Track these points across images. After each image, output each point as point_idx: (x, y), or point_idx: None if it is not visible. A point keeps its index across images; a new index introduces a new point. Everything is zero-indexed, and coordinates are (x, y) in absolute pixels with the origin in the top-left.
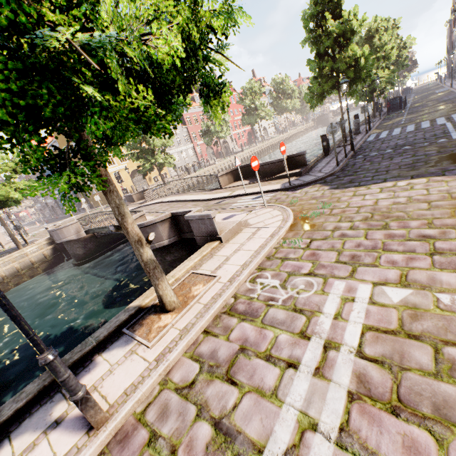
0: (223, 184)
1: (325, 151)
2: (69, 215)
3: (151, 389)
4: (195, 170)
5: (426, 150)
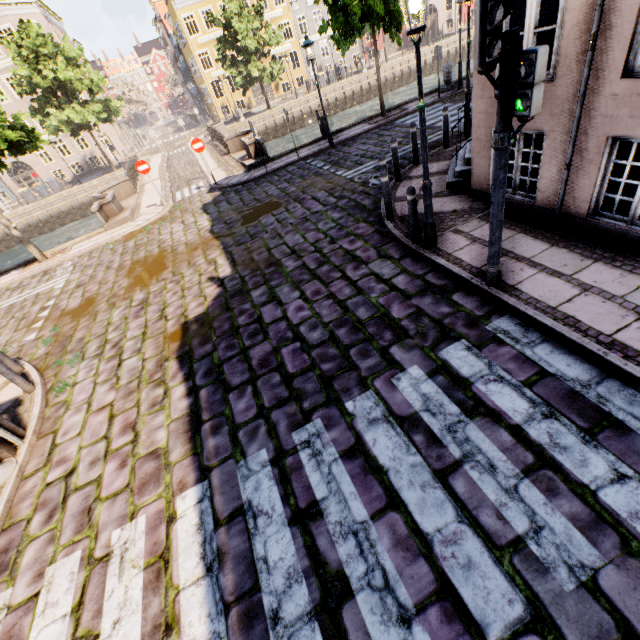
0: (234, 149)
1: (322, 133)
2: (195, 125)
3: (5, 287)
4: (330, 82)
5: (301, 184)
